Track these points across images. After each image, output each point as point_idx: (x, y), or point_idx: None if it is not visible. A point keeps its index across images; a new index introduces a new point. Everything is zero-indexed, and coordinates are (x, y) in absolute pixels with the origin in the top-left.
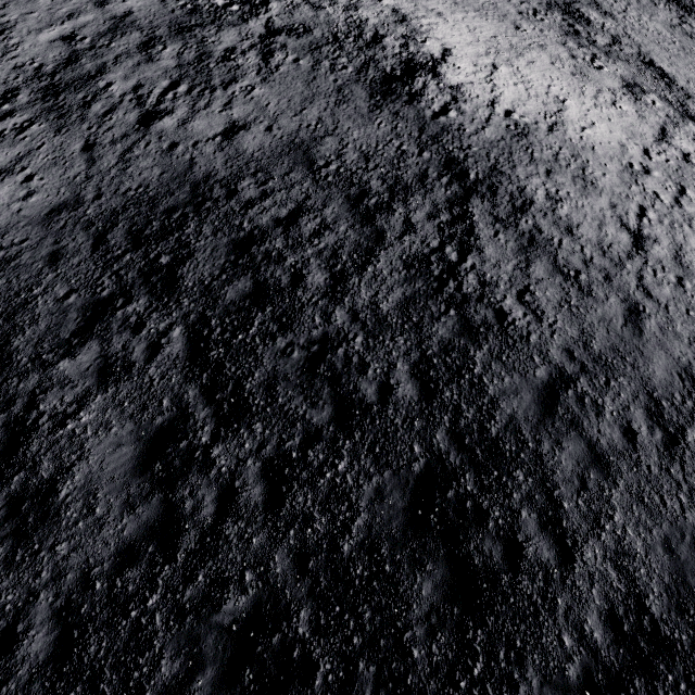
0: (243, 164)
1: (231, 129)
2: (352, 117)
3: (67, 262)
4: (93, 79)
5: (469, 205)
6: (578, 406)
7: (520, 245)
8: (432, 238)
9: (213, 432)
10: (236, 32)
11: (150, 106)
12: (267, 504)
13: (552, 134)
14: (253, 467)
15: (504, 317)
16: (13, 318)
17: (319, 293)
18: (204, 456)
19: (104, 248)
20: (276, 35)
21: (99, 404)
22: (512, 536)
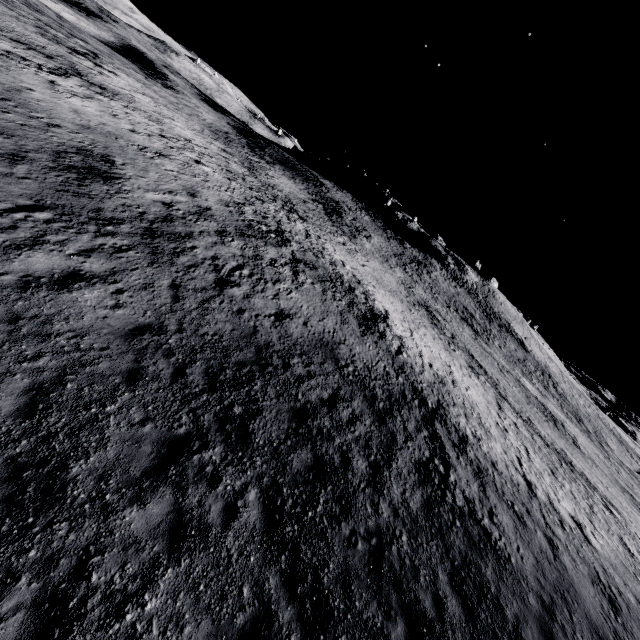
0: (292, 344)
1: (281, 314)
2: (353, 335)
3: (146, 384)
4: (183, 239)
5: (436, 427)
6: None
7: (474, 470)
8: (424, 448)
9: None
10: (276, 250)
11: (224, 275)
12: None
13: (455, 387)
14: None
15: (490, 535)
16: (77, 435)
17: (364, 480)
18: None
19: (183, 380)
20: (298, 262)
21: (169, 582)
22: None
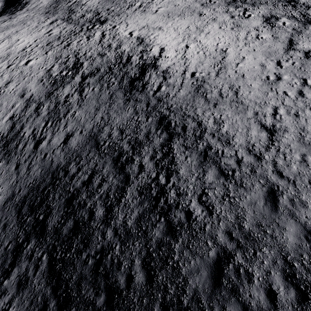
0: (71, 155)
1: (67, 138)
2: (116, 111)
3: (9, 227)
4: (19, 133)
5: (171, 144)
6: (235, 276)
7: (199, 162)
8: (152, 171)
9: None
10: (69, 85)
11: (38, 138)
12: None
13: (218, 77)
14: None
15: (190, 216)
16: None
17: (100, 221)
18: None
19: (21, 216)
20: (85, 79)
21: (16, 303)
22: None
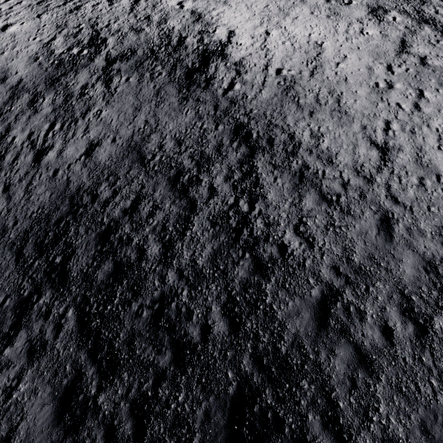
0: (100, 173)
1: (90, 148)
2: (167, 113)
3: (2, 276)
4: (4, 138)
5: (254, 161)
6: (345, 315)
7: (293, 184)
8: (229, 196)
9: (98, 385)
10: (87, 71)
11: (39, 147)
12: (135, 435)
13: (313, 78)
14: (124, 408)
15: (285, 250)
16: None
17: (156, 261)
18: (94, 404)
19: (22, 260)
20: (113, 64)
21: (29, 376)
22: (302, 438)
